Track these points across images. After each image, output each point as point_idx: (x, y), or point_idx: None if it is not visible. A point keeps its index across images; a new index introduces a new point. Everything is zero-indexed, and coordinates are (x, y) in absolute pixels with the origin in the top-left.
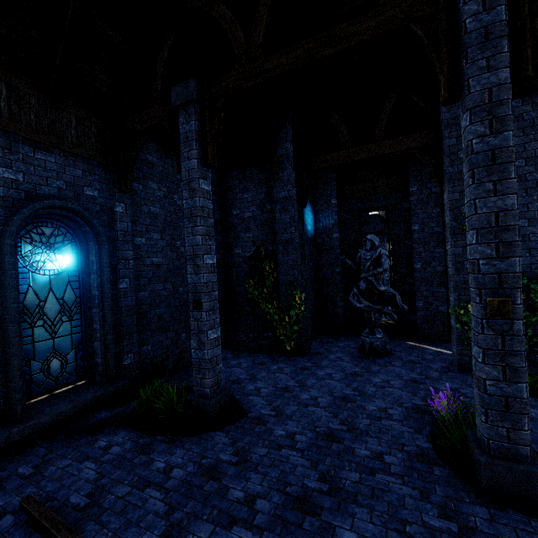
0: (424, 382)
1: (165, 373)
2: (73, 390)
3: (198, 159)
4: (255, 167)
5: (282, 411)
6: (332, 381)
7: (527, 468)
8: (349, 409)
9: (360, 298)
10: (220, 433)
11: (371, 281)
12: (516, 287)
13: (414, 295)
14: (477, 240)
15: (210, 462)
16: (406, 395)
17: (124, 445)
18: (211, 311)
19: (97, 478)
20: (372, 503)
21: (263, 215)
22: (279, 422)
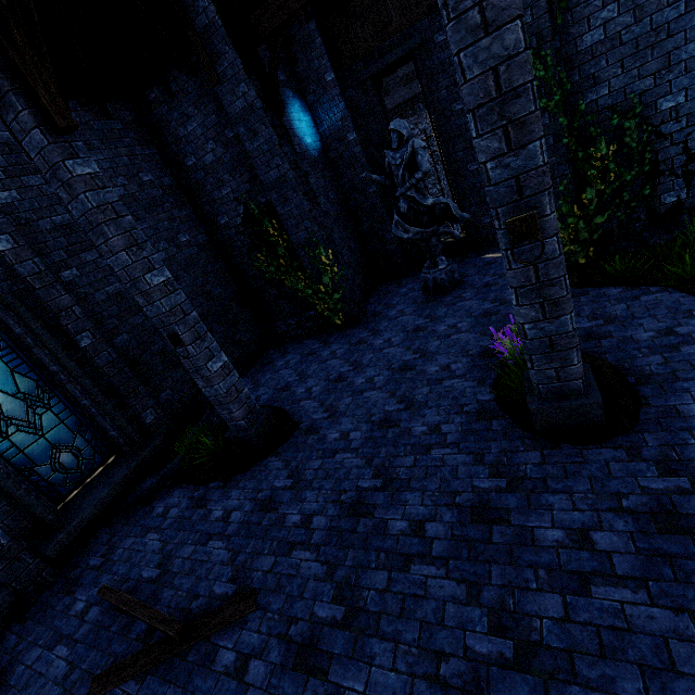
0: (497, 311)
1: (204, 409)
2: (105, 472)
3: (39, 126)
4: (177, 70)
5: (335, 409)
6: (391, 349)
7: (579, 403)
8: (408, 381)
9: (405, 227)
10: (273, 458)
11: (411, 197)
12: (542, 191)
13: (483, 187)
14: (477, 131)
15: (266, 495)
16: (474, 338)
17: (181, 505)
18: (198, 340)
19: (162, 547)
20: (425, 484)
21: (229, 152)
22: (333, 424)
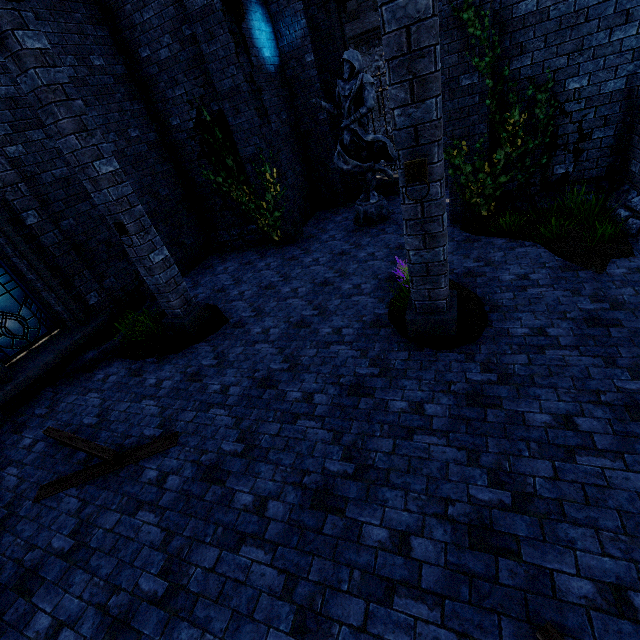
0: None
1: (145, 299)
2: (50, 341)
3: None
4: None
5: (261, 310)
6: (317, 267)
7: (441, 317)
8: (325, 294)
9: (345, 158)
10: (203, 344)
11: (354, 130)
12: (433, 142)
13: None
14: (390, 80)
15: (194, 370)
16: (385, 265)
17: (120, 374)
18: (142, 232)
19: (101, 403)
20: (321, 369)
21: (186, 51)
22: (257, 321)
